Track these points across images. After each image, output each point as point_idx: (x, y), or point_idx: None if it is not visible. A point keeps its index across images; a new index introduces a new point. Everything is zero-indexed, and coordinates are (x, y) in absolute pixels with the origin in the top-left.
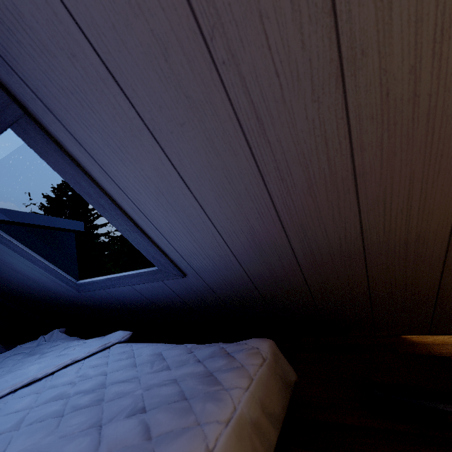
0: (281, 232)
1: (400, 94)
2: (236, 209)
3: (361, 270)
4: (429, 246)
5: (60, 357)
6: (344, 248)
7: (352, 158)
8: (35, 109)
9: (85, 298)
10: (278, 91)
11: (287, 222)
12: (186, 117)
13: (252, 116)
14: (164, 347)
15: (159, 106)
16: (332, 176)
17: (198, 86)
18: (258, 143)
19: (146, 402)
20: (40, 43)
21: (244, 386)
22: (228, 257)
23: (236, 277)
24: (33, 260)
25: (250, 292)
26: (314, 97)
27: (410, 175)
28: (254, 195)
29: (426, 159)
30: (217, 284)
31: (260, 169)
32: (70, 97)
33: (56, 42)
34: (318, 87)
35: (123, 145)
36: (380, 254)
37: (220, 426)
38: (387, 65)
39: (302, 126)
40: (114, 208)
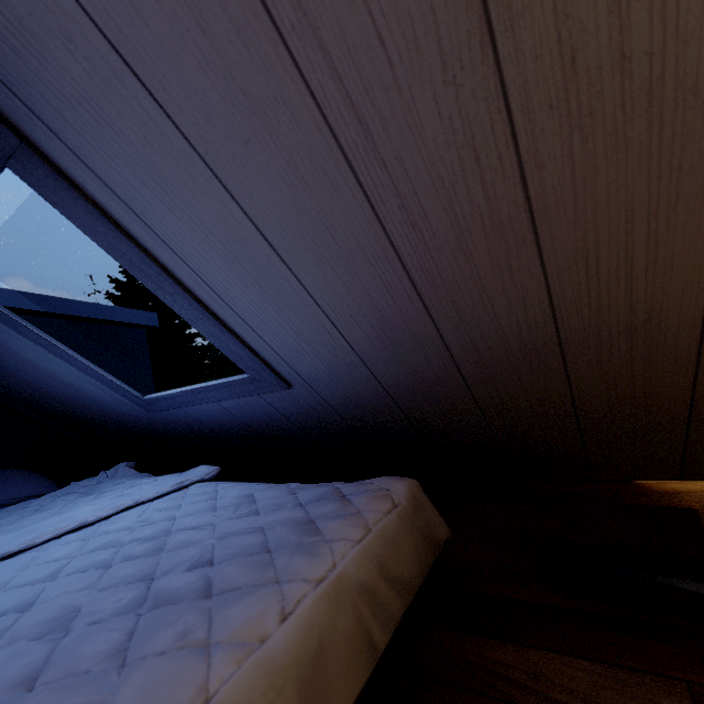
0: (423, 315)
1: (596, 57)
2: (350, 279)
3: (559, 375)
4: (669, 332)
5: (121, 497)
6: (526, 339)
7: (523, 183)
8: (35, 134)
9: (158, 421)
10: (387, 71)
11: (430, 297)
12: (250, 130)
13: (351, 119)
14: (259, 486)
15: (208, 115)
16: (494, 216)
17: (259, 74)
18: (368, 165)
19: (215, 554)
20: (19, 23)
21: (354, 538)
22: (348, 357)
23: (365, 387)
24: (80, 367)
25: (388, 410)
26: (448, 77)
27: (627, 207)
28: (373, 256)
29: (652, 176)
30: (339, 400)
31: (376, 211)
32: (79, 109)
33: (40, 18)
34: (451, 58)
35: (166, 182)
36: (587, 347)
37: (307, 586)
38: (567, 3)
39: (434, 131)
40: (171, 285)
